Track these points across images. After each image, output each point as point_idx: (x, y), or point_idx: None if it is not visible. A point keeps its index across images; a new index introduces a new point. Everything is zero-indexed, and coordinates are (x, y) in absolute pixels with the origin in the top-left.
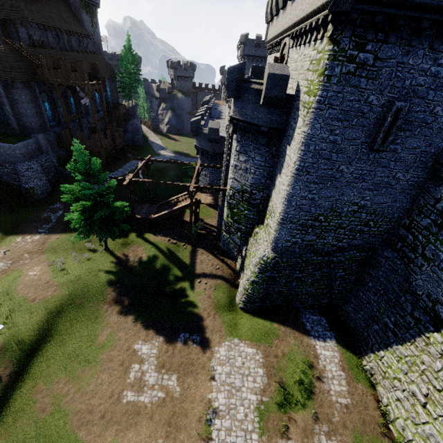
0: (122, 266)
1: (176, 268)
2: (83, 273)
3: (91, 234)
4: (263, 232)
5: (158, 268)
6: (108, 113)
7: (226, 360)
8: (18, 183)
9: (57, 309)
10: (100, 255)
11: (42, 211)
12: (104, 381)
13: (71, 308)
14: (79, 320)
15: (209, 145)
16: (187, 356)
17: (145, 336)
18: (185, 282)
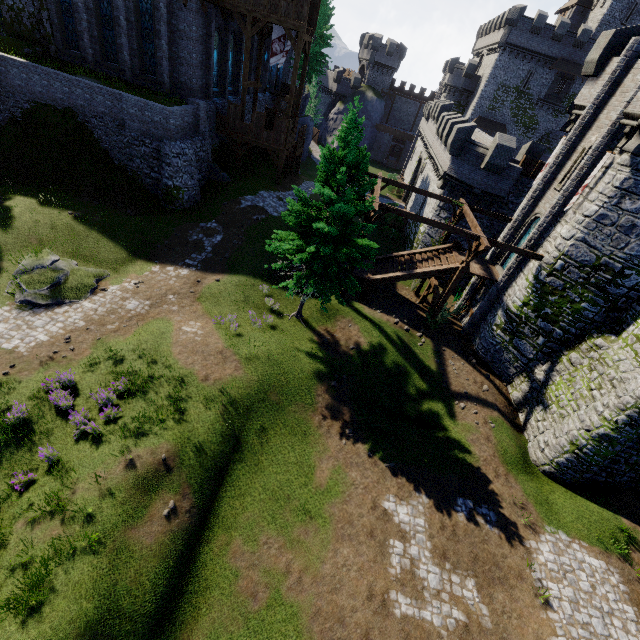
0: (330, 350)
1: (416, 374)
2: (273, 349)
3: (271, 285)
4: (620, 348)
5: (388, 367)
6: (273, 98)
7: (560, 572)
8: (156, 176)
9: (243, 403)
10: (290, 323)
11: (189, 229)
12: (349, 560)
13: (265, 407)
14: (279, 432)
15: (479, 176)
16: (482, 545)
17: (396, 488)
18: (435, 401)
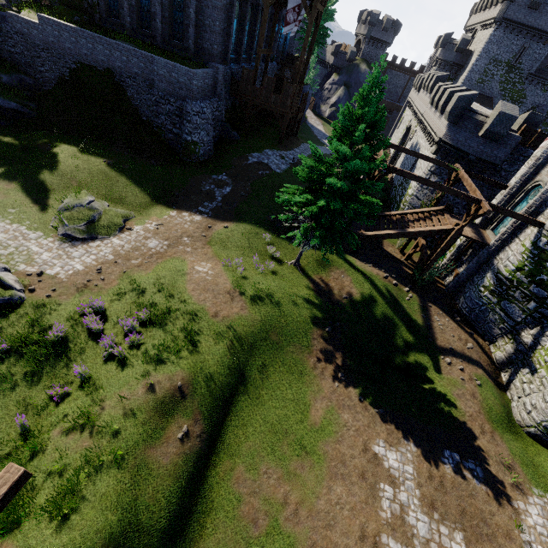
0: (324, 297)
1: (403, 327)
2: (274, 293)
3: (273, 235)
4: None
5: (378, 317)
6: (278, 67)
7: None
8: (177, 131)
9: (247, 340)
10: (288, 269)
11: (203, 180)
12: (342, 499)
13: (266, 345)
14: (278, 369)
15: (475, 143)
16: (470, 500)
17: (385, 434)
18: (421, 354)
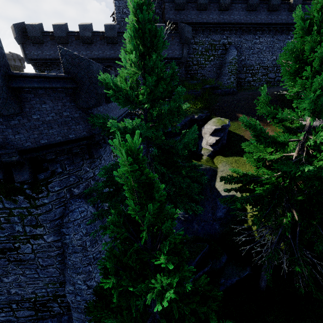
0: None
1: None
2: None
3: None
4: None
5: None
6: None
7: None
8: None
9: None
10: None
11: None
12: None
13: None
14: None
15: None
16: None
17: None
18: None
